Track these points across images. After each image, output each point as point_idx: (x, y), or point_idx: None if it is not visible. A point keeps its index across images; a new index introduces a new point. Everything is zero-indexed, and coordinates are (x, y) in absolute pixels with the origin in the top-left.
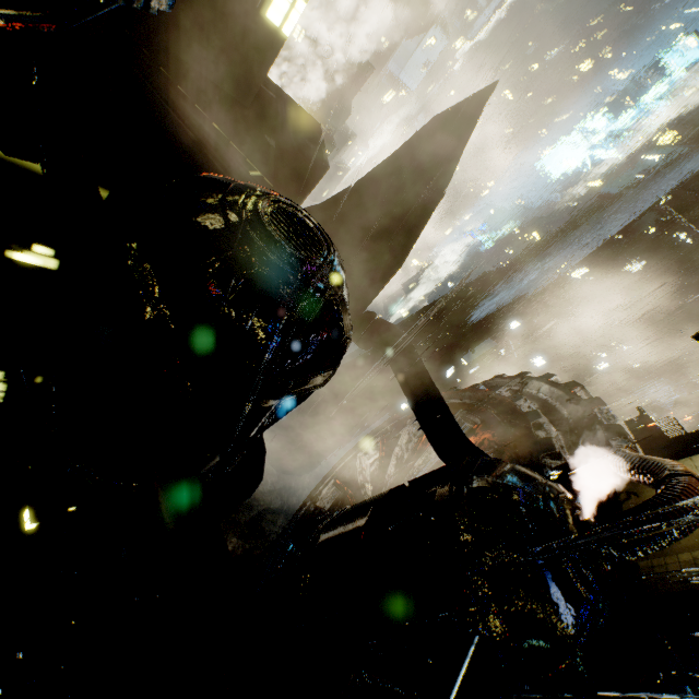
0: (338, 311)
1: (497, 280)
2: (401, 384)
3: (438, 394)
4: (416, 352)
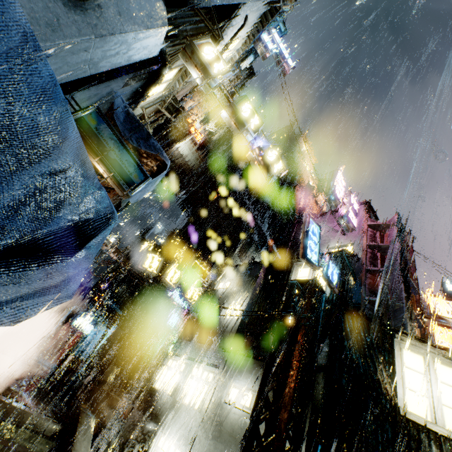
0: None
1: None
2: None
3: None
4: None
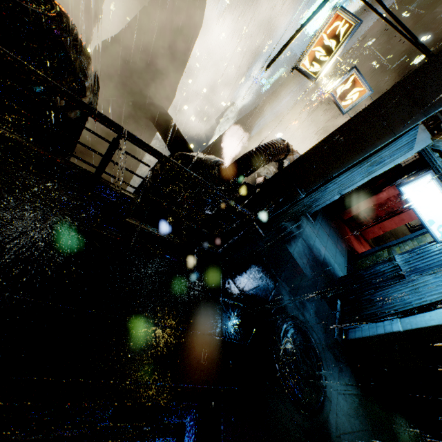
0: (65, 51)
1: (266, 104)
2: (163, 139)
3: (183, 141)
4: (170, 117)
